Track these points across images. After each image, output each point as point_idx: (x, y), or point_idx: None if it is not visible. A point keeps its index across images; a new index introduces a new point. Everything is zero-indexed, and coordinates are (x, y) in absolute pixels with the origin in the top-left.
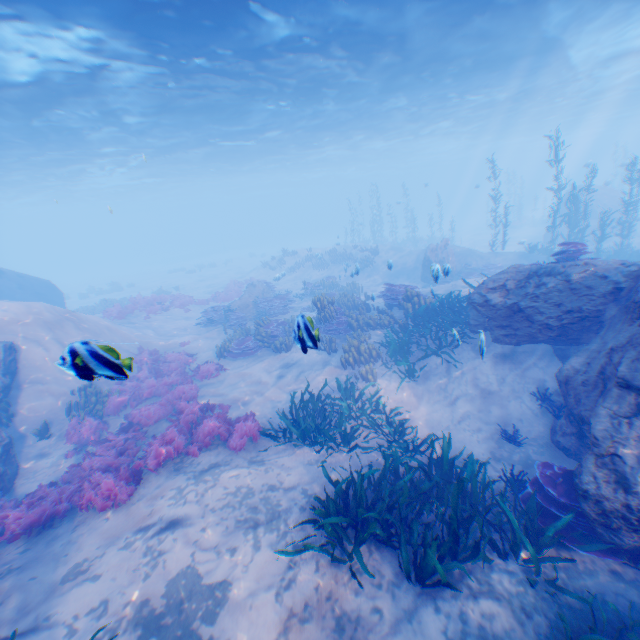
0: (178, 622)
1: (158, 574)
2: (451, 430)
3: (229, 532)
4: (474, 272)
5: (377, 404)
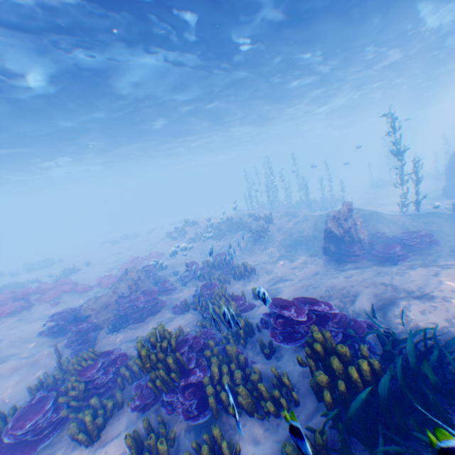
0: None
1: None
2: None
3: None
4: (394, 243)
5: None
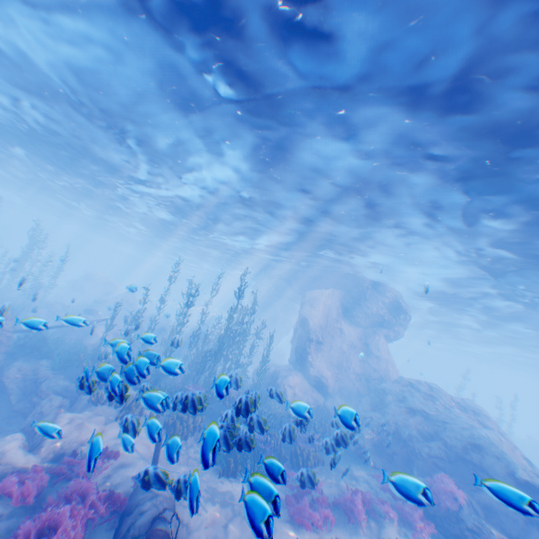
0: None
1: None
2: None
3: None
4: None
5: None
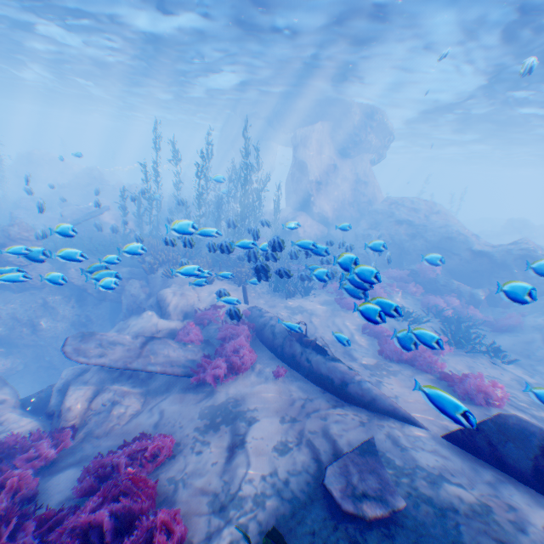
0: None
1: None
2: None
3: None
4: None
5: None
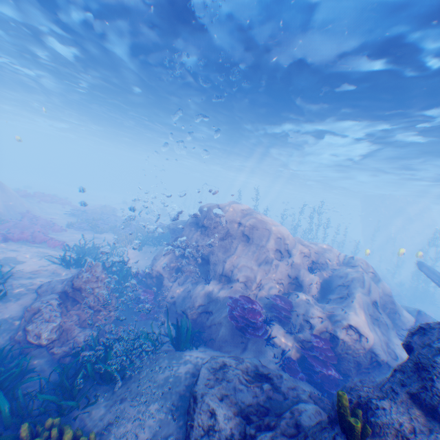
0: (6, 262)
1: (4, 255)
2: (139, 267)
3: (34, 256)
4: None
5: (119, 253)
